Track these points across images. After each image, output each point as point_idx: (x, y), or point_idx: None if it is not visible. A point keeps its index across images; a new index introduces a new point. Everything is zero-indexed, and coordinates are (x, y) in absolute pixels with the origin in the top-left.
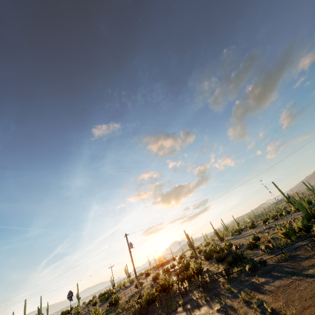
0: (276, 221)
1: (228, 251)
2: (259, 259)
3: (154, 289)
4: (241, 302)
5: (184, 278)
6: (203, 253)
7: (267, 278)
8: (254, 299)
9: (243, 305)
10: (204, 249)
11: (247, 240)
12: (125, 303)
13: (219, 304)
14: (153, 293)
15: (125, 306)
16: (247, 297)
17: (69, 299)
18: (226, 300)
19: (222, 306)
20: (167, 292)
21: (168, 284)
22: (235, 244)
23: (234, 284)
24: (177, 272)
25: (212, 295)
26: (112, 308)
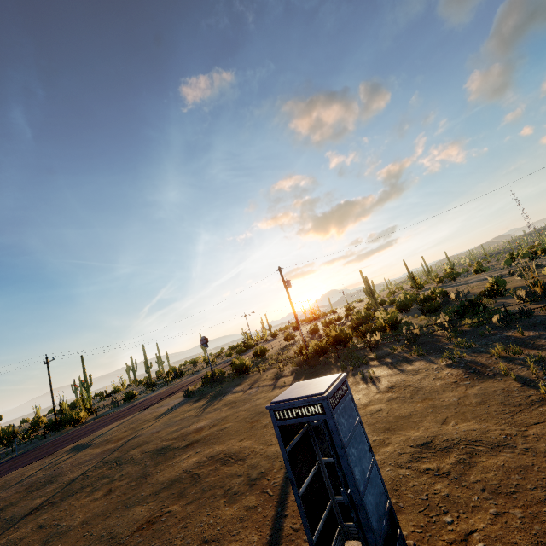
0: (535, 260)
1: (441, 300)
2: (511, 310)
3: (324, 340)
4: (493, 358)
5: (369, 331)
6: (388, 305)
7: (542, 332)
8: (520, 355)
9: (498, 361)
10: (391, 299)
11: (475, 288)
12: (277, 355)
13: (449, 359)
14: (324, 345)
15: (280, 358)
16: (510, 352)
17: (204, 345)
18: (464, 354)
19: (456, 361)
20: (342, 346)
21: (345, 337)
22: (456, 291)
23: (467, 339)
24: (352, 325)
25: (429, 350)
26: (258, 360)
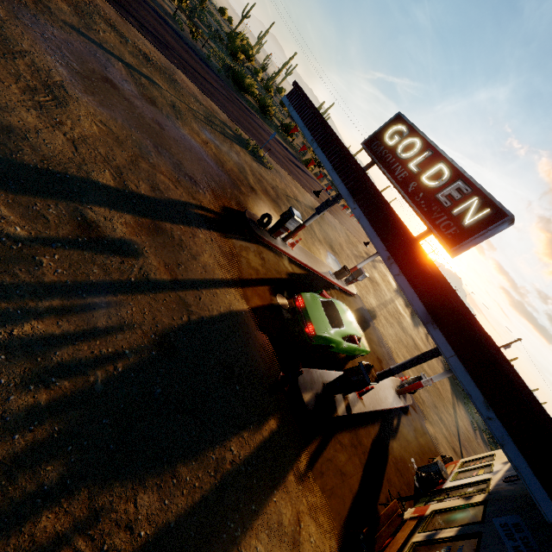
0: None
1: None
2: None
3: None
4: None
5: None
6: None
7: None
8: None
9: None
10: None
11: None
12: None
13: None
14: None
15: None
16: None
17: None
18: None
19: None
20: None
21: None
22: None
23: None
24: None
25: None
26: None
